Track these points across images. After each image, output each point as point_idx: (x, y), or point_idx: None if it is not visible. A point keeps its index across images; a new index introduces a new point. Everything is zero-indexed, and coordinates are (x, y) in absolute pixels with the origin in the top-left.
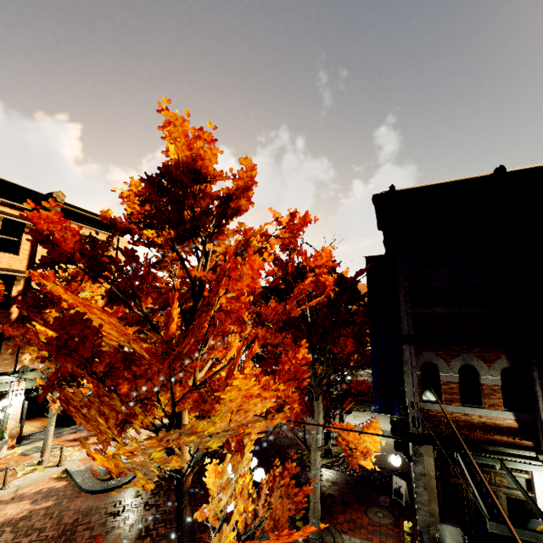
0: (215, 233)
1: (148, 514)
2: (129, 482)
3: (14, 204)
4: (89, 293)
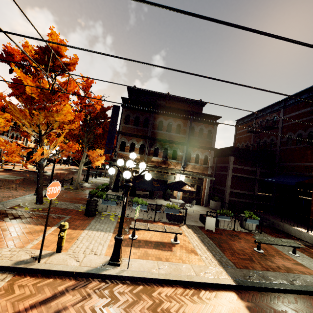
0: (61, 74)
1: None
2: None
3: None
4: None
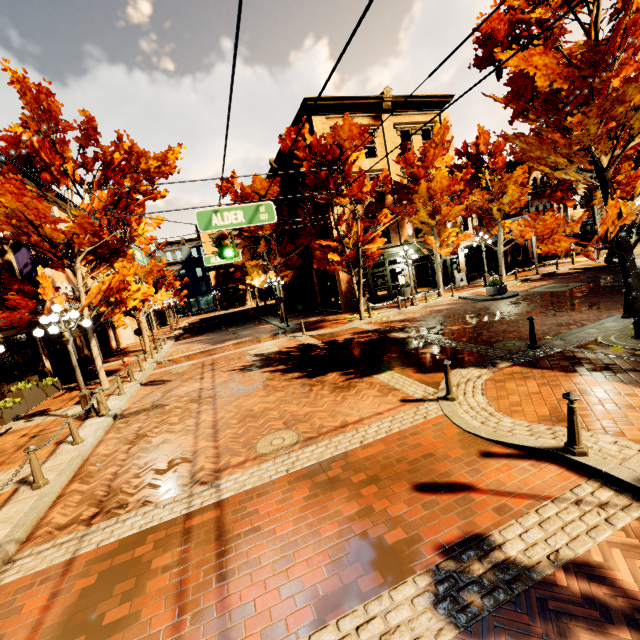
0: None
1: (543, 302)
2: (514, 296)
3: (363, 115)
4: (434, 170)
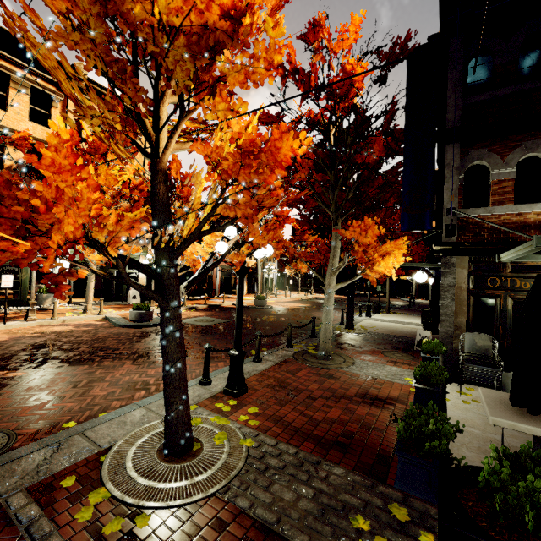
0: None
1: None
2: (157, 325)
3: (39, 72)
4: (117, 171)
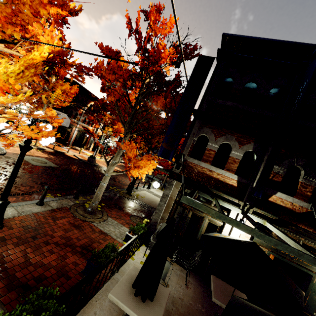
0: None
1: None
2: None
3: None
4: None
